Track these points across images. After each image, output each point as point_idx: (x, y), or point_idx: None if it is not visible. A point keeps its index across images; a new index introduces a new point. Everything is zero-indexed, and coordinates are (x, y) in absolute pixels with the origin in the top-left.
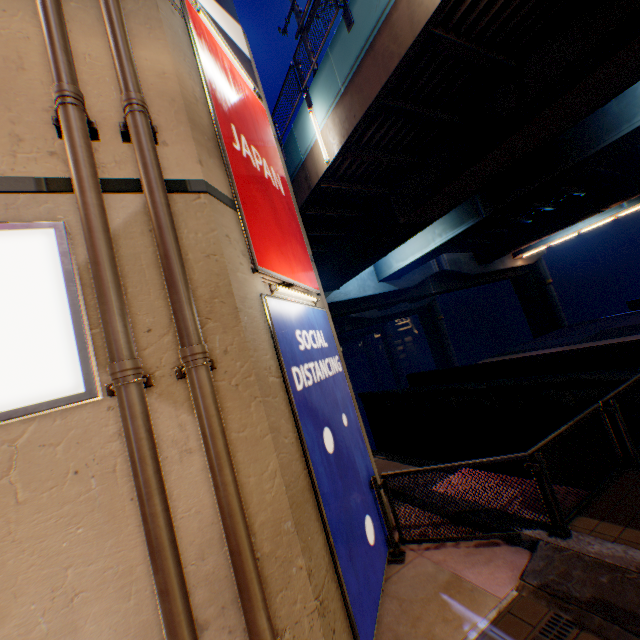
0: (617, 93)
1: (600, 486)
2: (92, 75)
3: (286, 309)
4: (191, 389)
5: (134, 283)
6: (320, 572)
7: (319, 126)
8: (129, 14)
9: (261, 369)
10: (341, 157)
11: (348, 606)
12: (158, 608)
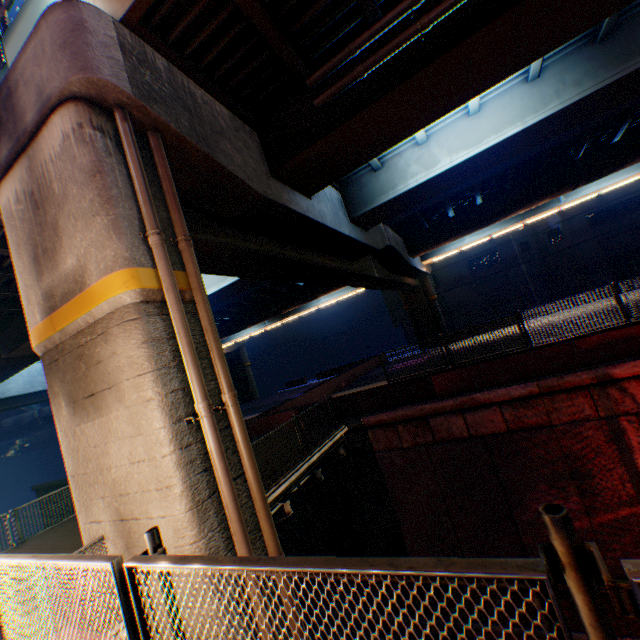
0: None
1: None
2: None
3: None
4: None
5: None
6: None
7: None
8: None
9: None
10: None
11: None
12: None
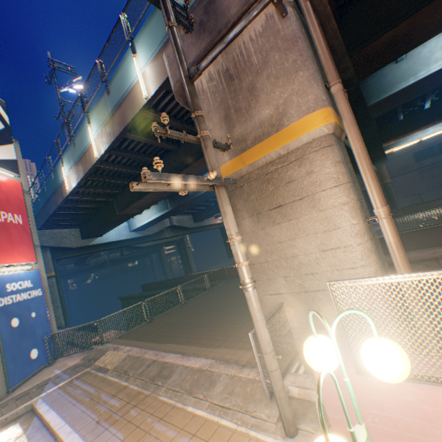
0: None
1: (132, 328)
2: None
3: (4, 277)
4: None
5: None
6: None
7: (67, 174)
8: None
9: None
10: (76, 190)
11: (7, 372)
12: None
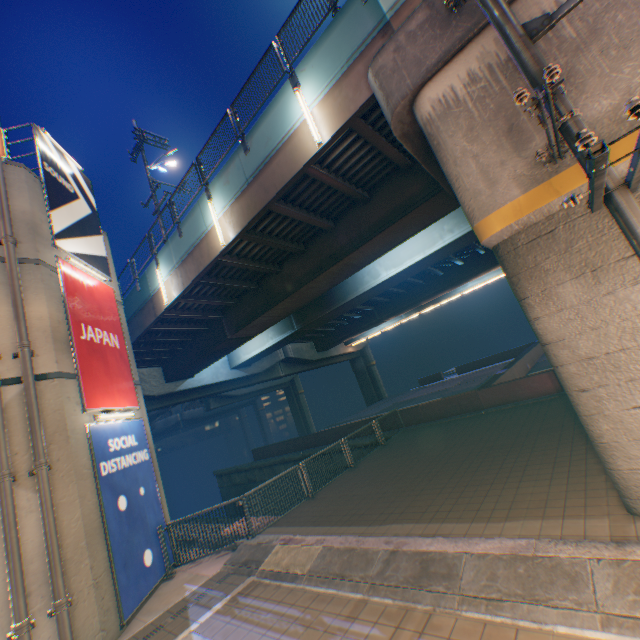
0: (331, 287)
1: (289, 510)
2: (1, 325)
3: (105, 428)
4: (38, 480)
5: (12, 430)
6: (101, 568)
7: (164, 279)
8: (26, 288)
9: (80, 466)
10: (178, 301)
11: (118, 589)
12: (6, 586)
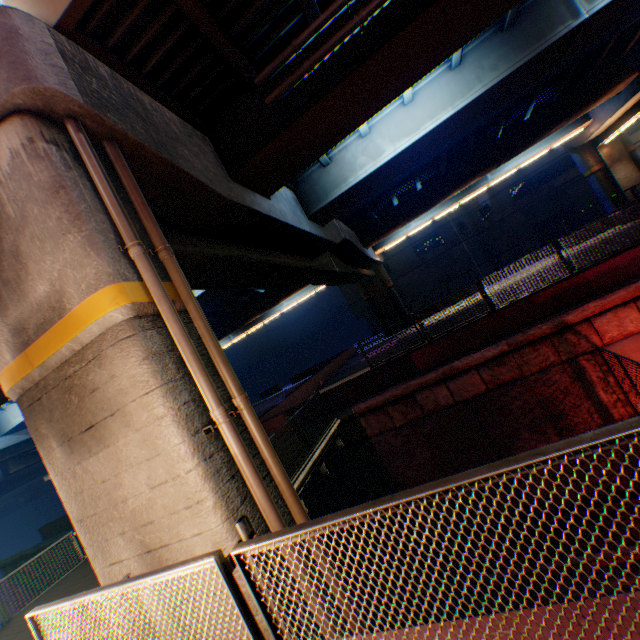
0: None
1: None
2: None
3: None
4: None
5: None
6: None
7: None
8: None
9: None
10: None
11: None
12: None
